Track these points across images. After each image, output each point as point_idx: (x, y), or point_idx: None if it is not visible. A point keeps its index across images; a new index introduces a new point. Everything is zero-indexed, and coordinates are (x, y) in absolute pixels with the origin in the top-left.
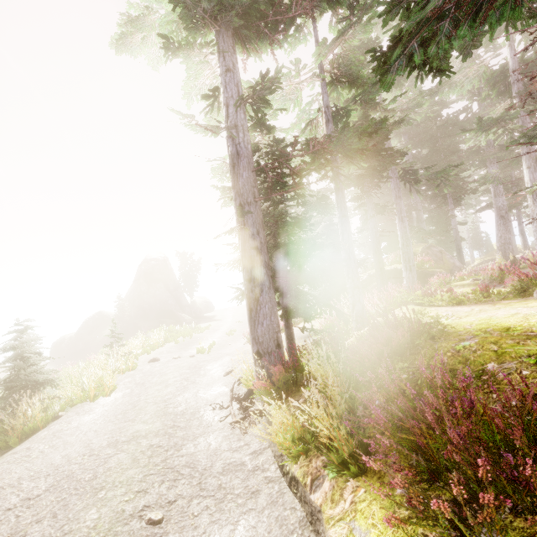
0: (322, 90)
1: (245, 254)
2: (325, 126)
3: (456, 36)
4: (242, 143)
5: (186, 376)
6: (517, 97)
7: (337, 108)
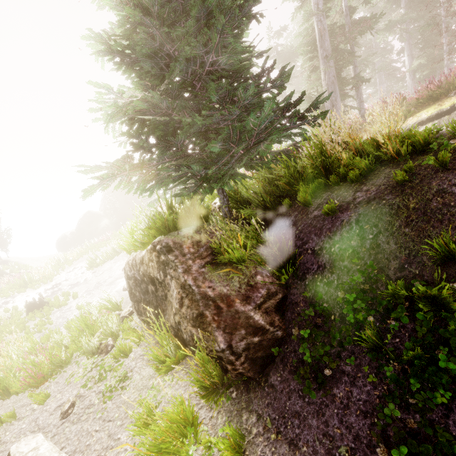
0: None
1: (329, 80)
2: (345, 18)
3: None
4: (325, 24)
5: None
6: (404, 8)
7: (350, 8)
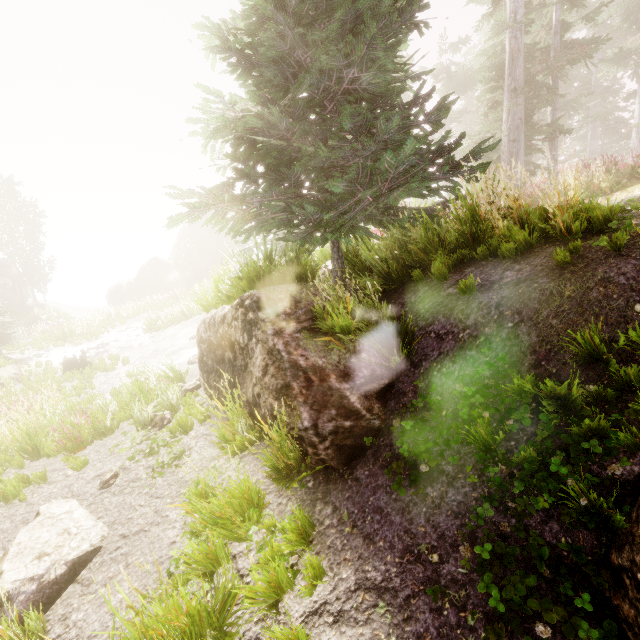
0: (556, 6)
1: (513, 123)
2: (553, 37)
3: None
4: (522, 43)
5: None
6: None
7: (563, 23)
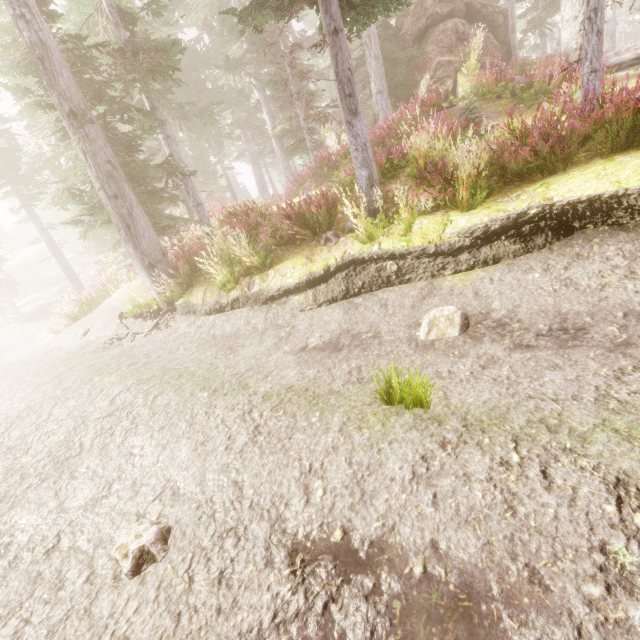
0: None
1: (100, 169)
2: (116, 30)
3: (271, 18)
4: (44, 31)
5: (18, 365)
6: (246, 42)
7: (122, 11)
